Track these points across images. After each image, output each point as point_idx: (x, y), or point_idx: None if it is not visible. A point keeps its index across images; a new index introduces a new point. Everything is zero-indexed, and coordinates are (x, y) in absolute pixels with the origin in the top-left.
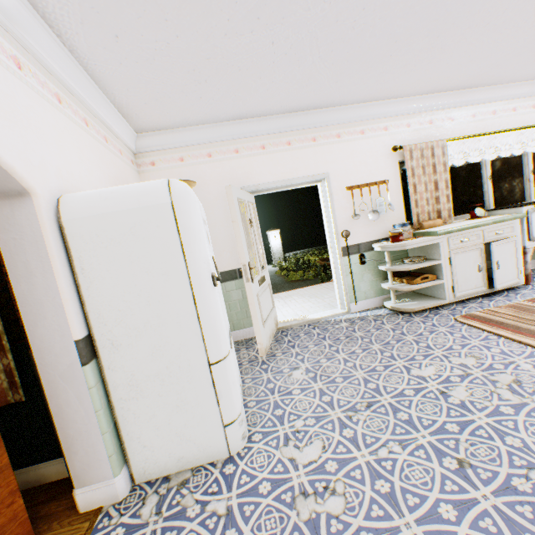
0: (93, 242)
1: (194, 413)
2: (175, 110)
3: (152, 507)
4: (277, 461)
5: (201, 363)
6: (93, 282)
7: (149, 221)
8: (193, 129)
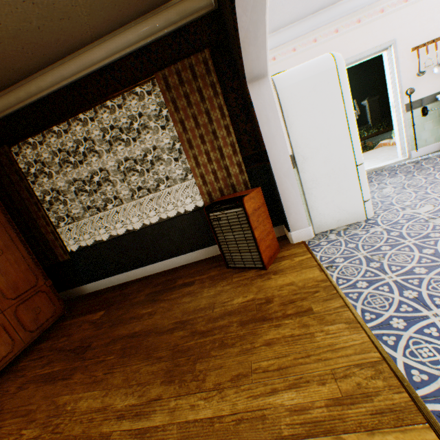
0: (292, 100)
1: (346, 195)
2: (278, 17)
3: (334, 236)
4: (403, 214)
5: (351, 165)
6: (292, 124)
7: (322, 82)
8: (282, 31)
